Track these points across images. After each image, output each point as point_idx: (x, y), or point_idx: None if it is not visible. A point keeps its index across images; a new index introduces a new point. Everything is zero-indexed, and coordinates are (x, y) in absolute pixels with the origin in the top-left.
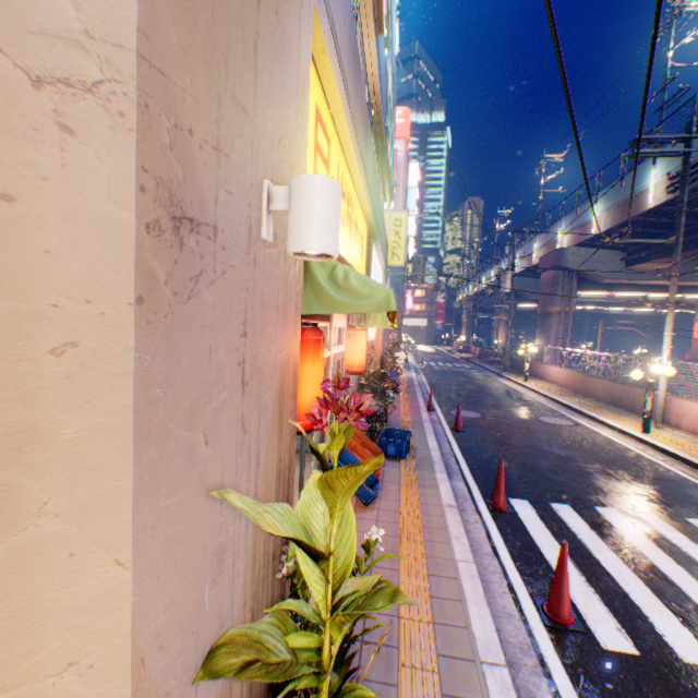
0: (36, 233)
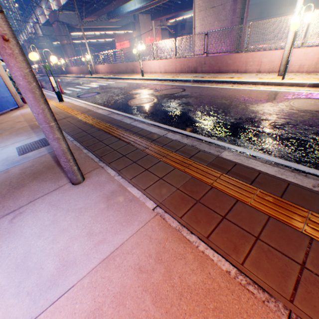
0: None
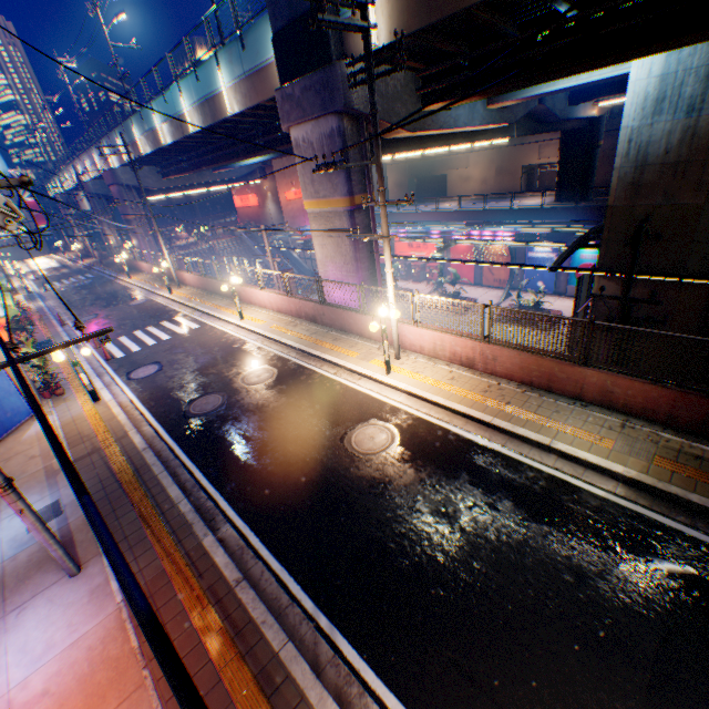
0: None
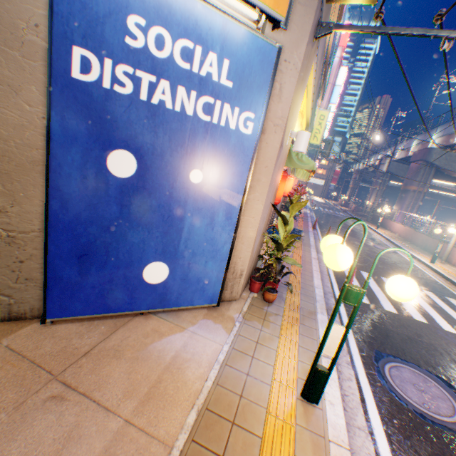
0: (268, 149)
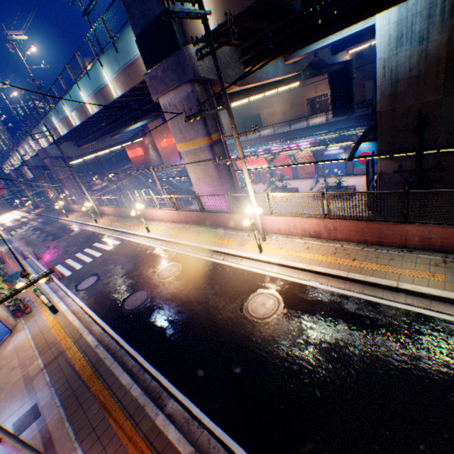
0: None
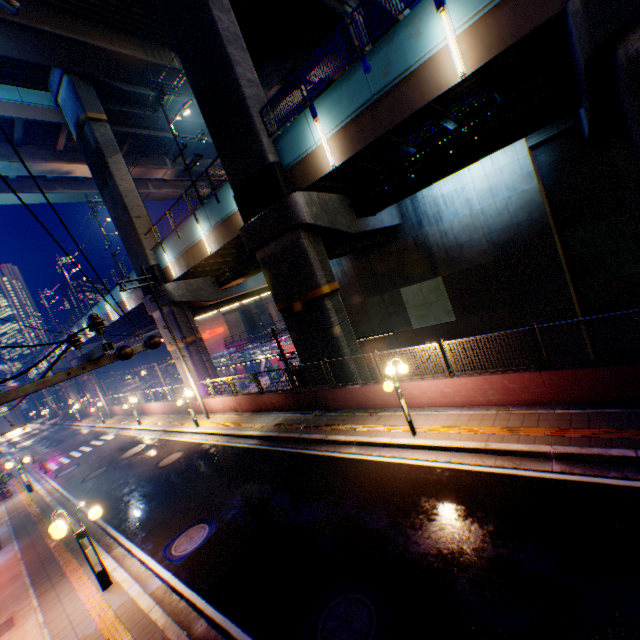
0: None
